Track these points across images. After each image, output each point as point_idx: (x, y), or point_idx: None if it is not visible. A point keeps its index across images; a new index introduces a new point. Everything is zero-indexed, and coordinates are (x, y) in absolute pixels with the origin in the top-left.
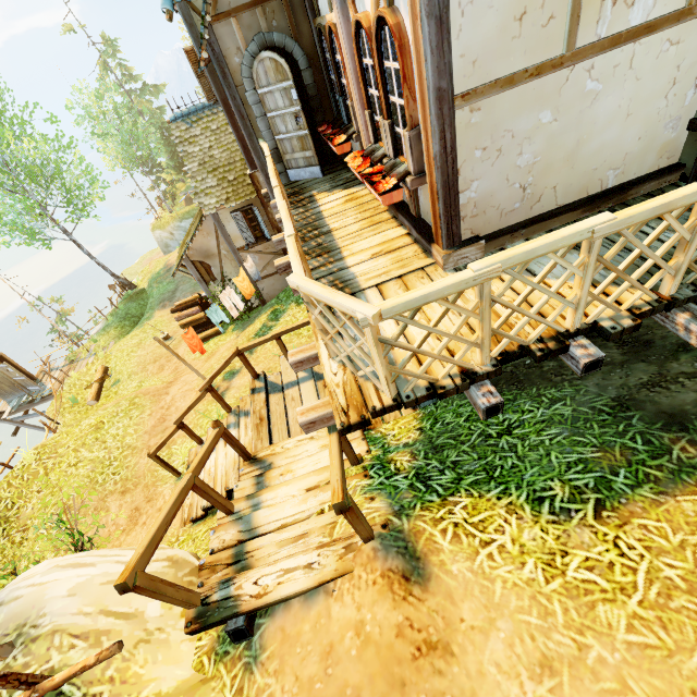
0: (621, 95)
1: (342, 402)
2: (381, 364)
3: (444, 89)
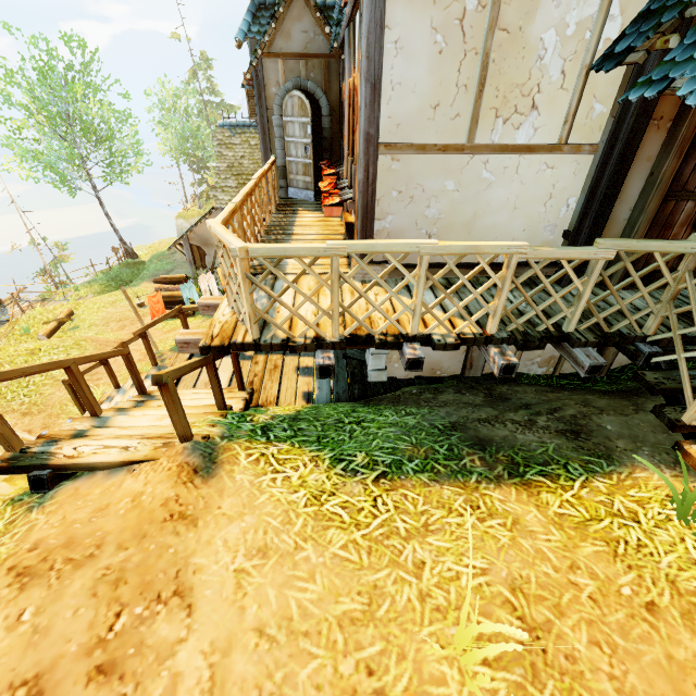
0: (509, 190)
1: (215, 332)
2: (246, 300)
3: (372, 135)
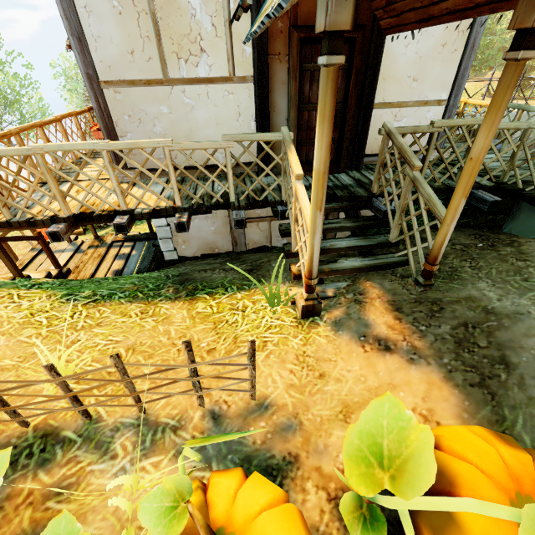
0: (209, 111)
1: None
2: None
3: (92, 75)
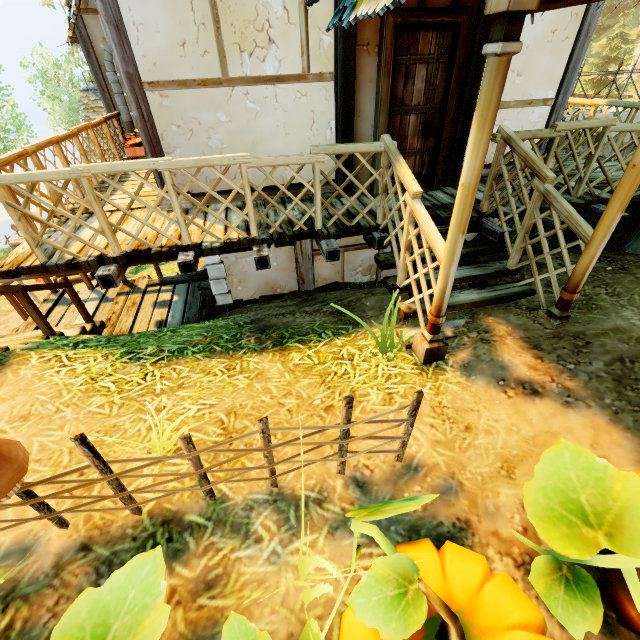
0: (276, 118)
1: (8, 261)
2: (18, 226)
3: (133, 74)
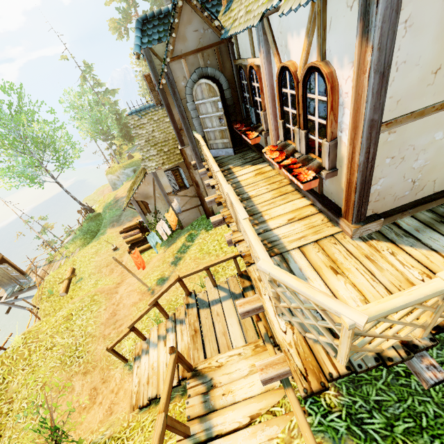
0: None
1: (299, 364)
2: (348, 347)
3: (375, 120)
